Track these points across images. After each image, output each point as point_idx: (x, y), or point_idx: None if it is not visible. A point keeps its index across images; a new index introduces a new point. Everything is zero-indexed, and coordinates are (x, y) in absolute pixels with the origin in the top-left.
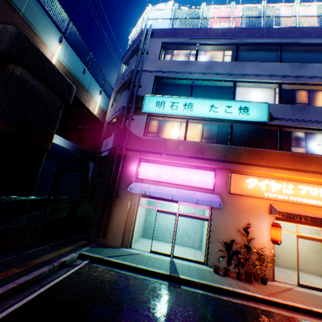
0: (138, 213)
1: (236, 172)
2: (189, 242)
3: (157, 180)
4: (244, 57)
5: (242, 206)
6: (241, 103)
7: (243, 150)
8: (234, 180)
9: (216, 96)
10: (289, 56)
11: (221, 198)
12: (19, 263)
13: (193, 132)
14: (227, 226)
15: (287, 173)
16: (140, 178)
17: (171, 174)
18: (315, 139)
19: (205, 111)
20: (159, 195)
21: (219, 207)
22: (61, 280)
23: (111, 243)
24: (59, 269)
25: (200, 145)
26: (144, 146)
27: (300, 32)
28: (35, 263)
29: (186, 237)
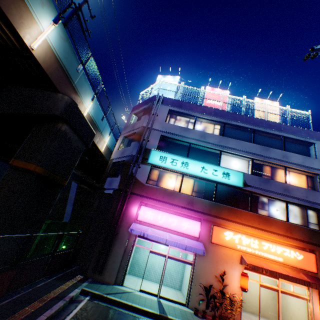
0: (132, 252)
1: (217, 225)
2: (171, 282)
3: (154, 223)
4: (228, 132)
5: (220, 254)
6: (225, 169)
7: (224, 207)
8: (215, 231)
9: (206, 158)
10: (259, 138)
11: (204, 245)
12: (38, 297)
13: (186, 185)
14: (207, 271)
15: (254, 231)
16: (139, 220)
17: (166, 219)
18: (274, 205)
19: (197, 170)
20: (155, 238)
21: (203, 254)
22: (74, 315)
23: (105, 280)
24: (69, 304)
25: (192, 198)
26: (145, 192)
27: (267, 124)
28: (51, 297)
29: (169, 277)
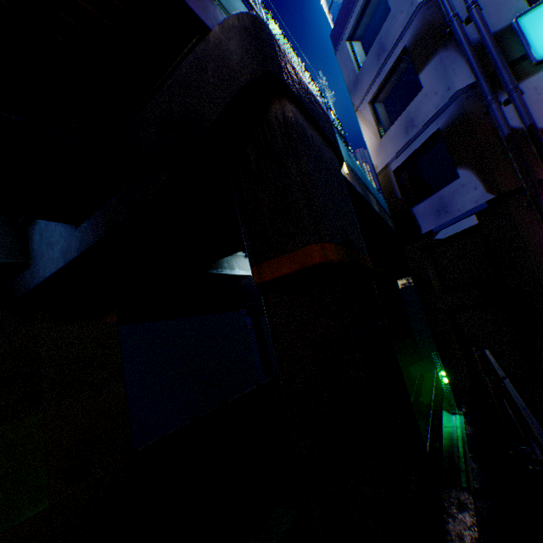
0: None
1: None
2: None
3: None
4: None
5: None
6: None
7: None
8: None
9: None
10: None
11: None
12: None
13: None
14: None
15: None
16: None
17: None
18: None
19: None
20: None
21: None
22: None
23: None
24: None
25: None
26: None
27: None
28: None
29: None
